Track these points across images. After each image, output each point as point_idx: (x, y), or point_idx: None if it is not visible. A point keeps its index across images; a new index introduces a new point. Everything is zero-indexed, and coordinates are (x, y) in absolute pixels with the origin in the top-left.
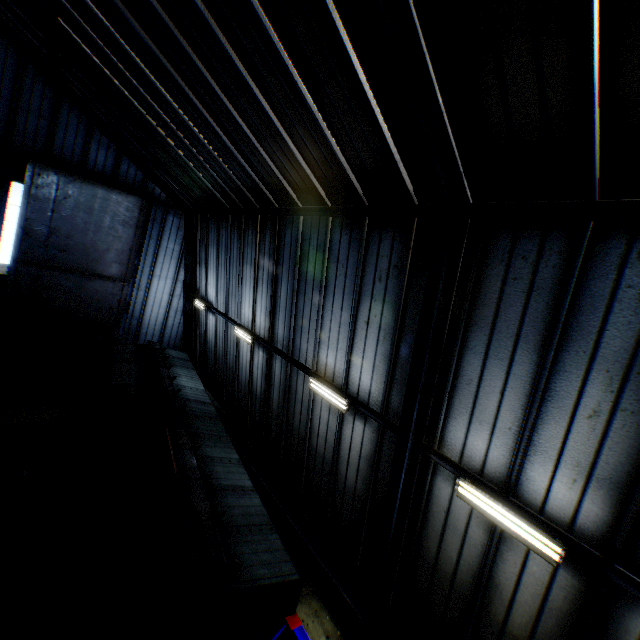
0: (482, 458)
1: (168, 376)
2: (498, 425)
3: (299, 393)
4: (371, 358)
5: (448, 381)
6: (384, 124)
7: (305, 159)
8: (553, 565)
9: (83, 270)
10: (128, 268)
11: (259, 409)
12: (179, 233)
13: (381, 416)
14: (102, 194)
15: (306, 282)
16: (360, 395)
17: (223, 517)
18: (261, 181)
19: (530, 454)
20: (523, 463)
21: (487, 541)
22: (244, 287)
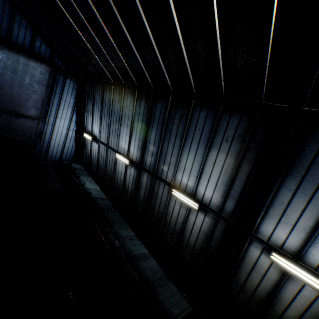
0: (282, 241)
1: (80, 183)
2: (296, 226)
3: (159, 194)
4: (214, 182)
5: (266, 201)
6: (269, 52)
7: (190, 63)
8: (317, 293)
9: (11, 111)
10: (42, 111)
11: (129, 199)
12: (73, 91)
13: (218, 213)
14: (23, 61)
15: (170, 134)
16: (204, 200)
17: (144, 278)
18: (146, 70)
19: (314, 242)
20: (309, 246)
21: (278, 278)
22: (122, 130)
